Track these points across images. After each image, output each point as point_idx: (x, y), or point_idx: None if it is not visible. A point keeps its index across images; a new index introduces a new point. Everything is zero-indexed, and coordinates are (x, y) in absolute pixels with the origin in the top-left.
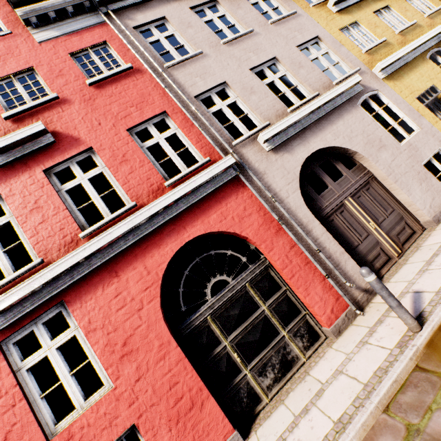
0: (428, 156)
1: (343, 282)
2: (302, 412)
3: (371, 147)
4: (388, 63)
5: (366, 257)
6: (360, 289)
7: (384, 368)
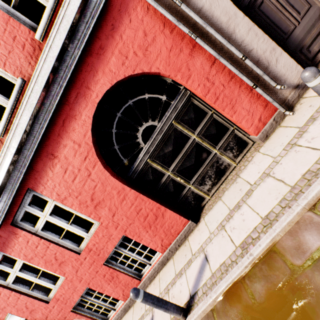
0: None
1: (273, 86)
2: (235, 207)
3: None
4: None
5: (302, 43)
6: (292, 86)
7: (314, 172)
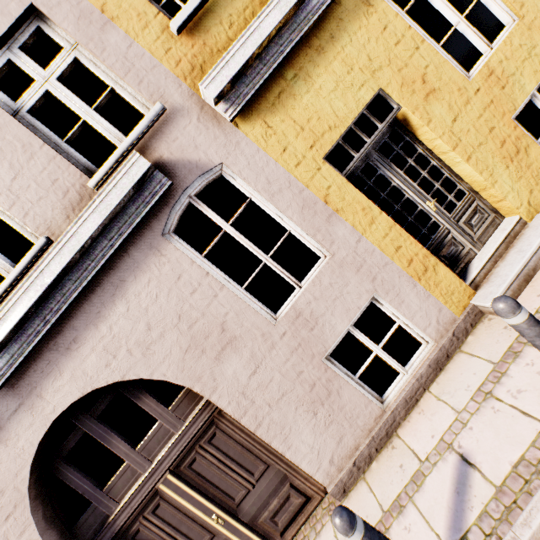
0: (340, 331)
1: None
2: None
3: (199, 354)
4: (230, 74)
5: None
6: None
7: None
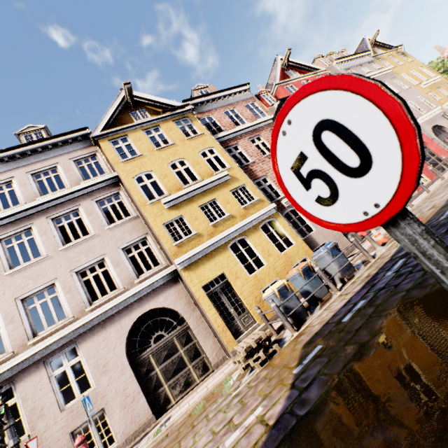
0: None
1: None
2: None
3: None
4: (447, 104)
5: None
6: None
7: None
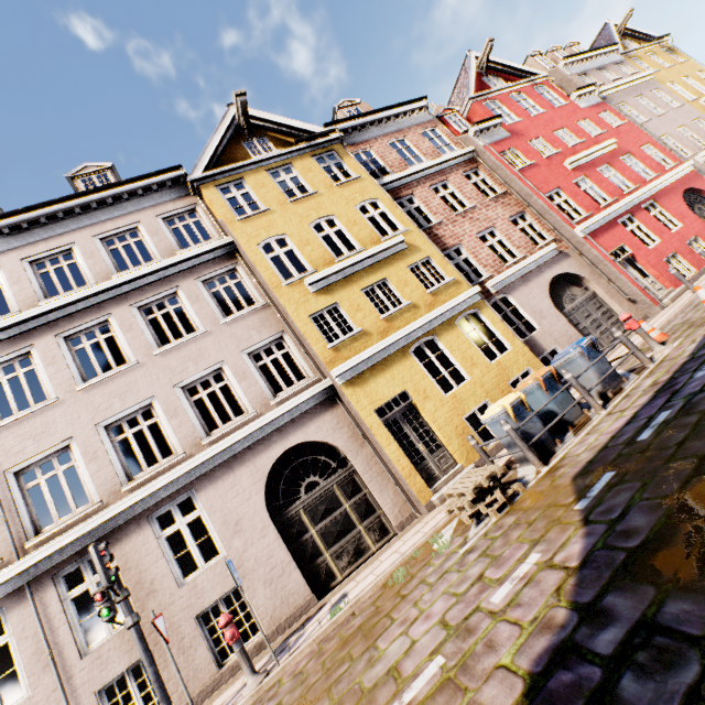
0: None
1: None
2: None
3: None
4: None
5: None
6: None
7: None
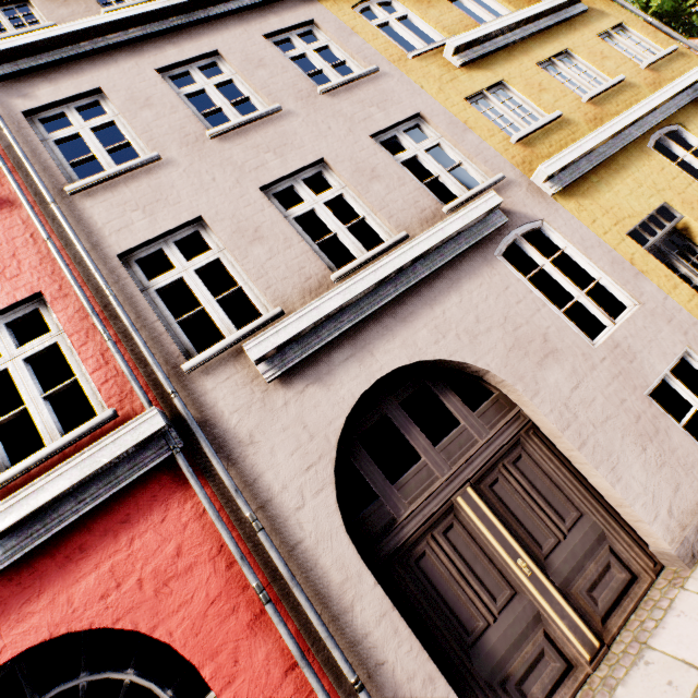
0: (659, 371)
1: None
2: None
3: (522, 355)
4: (562, 164)
5: (505, 666)
6: None
7: None
